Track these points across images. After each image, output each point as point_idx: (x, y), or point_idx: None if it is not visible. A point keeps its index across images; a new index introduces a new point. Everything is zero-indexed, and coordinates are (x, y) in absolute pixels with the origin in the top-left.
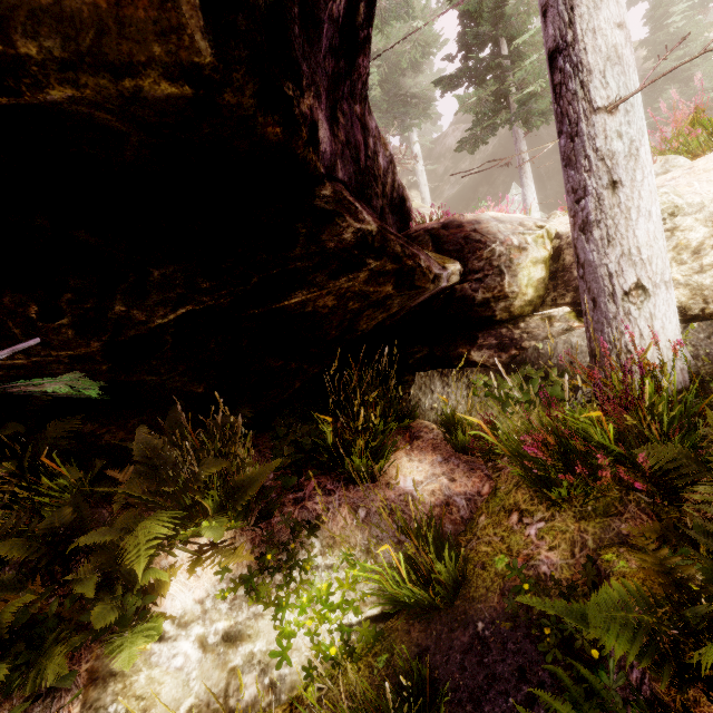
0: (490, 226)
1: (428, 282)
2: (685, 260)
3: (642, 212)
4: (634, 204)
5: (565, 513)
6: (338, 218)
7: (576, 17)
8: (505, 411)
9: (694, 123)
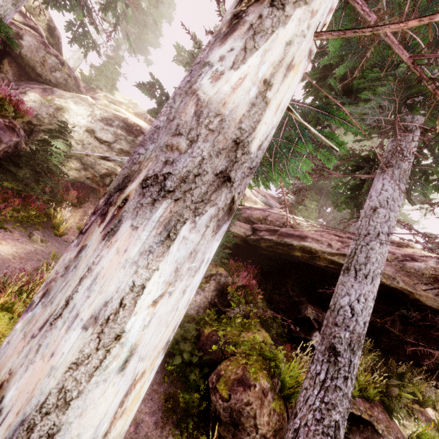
0: None
1: None
2: None
3: None
4: None
5: None
6: None
7: None
8: None
9: None
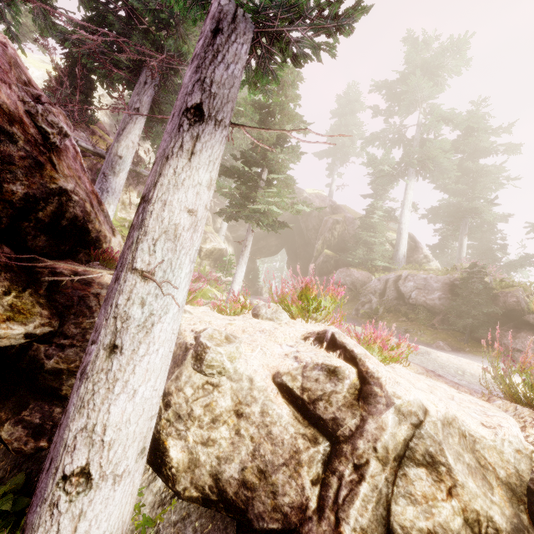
0: None
1: None
2: (205, 423)
3: (128, 388)
4: (124, 376)
5: None
6: None
7: (159, 183)
8: None
9: (303, 294)
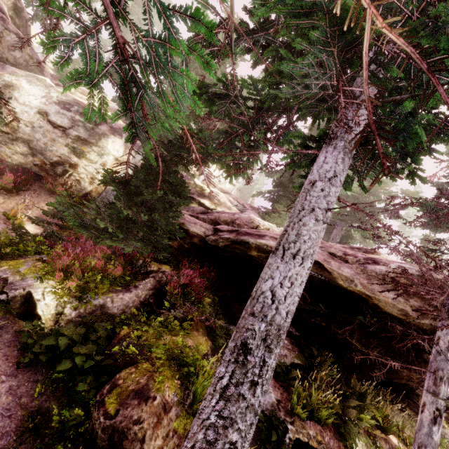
0: None
1: (422, 384)
2: None
3: None
4: None
5: None
6: (427, 363)
7: None
8: None
9: None
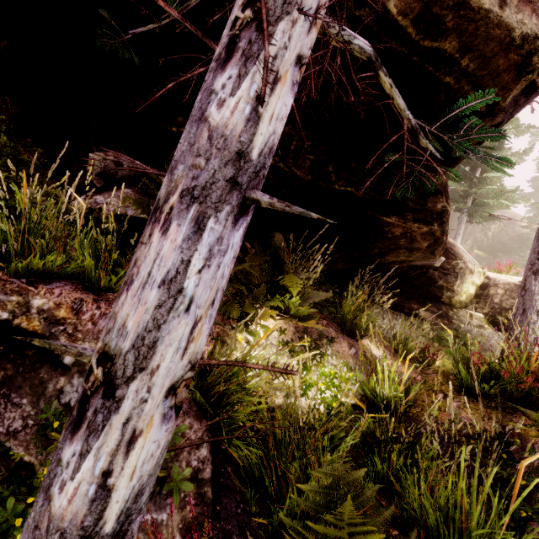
0: (460, 251)
1: (439, 255)
2: None
3: None
4: None
5: (477, 402)
6: (440, 195)
7: None
8: (441, 345)
9: None
